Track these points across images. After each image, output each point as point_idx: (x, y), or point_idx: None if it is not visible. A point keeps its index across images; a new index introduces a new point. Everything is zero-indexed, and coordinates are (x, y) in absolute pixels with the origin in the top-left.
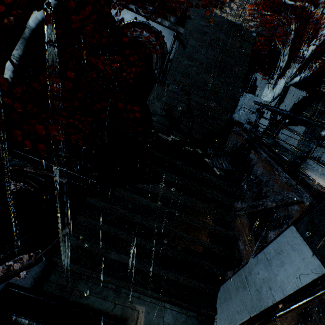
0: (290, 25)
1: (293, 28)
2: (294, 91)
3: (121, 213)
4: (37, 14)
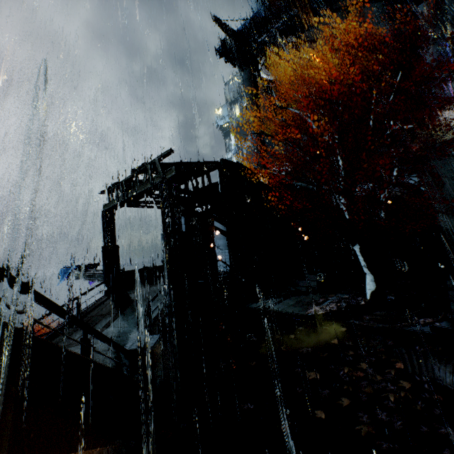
0: None
1: None
2: None
3: None
4: (386, 193)
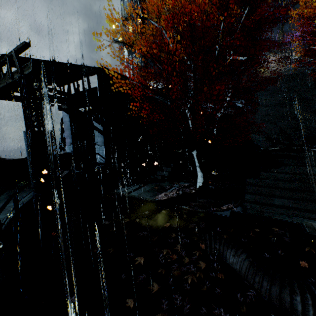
0: None
1: None
2: None
3: (269, 183)
4: (220, 113)
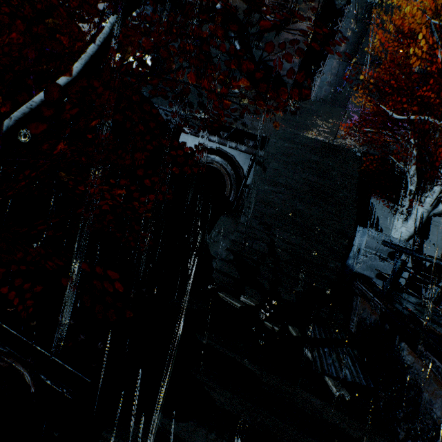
0: (406, 142)
1: (414, 145)
2: (441, 222)
3: None
4: None
